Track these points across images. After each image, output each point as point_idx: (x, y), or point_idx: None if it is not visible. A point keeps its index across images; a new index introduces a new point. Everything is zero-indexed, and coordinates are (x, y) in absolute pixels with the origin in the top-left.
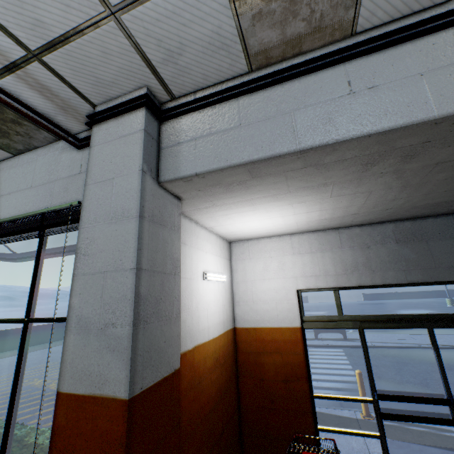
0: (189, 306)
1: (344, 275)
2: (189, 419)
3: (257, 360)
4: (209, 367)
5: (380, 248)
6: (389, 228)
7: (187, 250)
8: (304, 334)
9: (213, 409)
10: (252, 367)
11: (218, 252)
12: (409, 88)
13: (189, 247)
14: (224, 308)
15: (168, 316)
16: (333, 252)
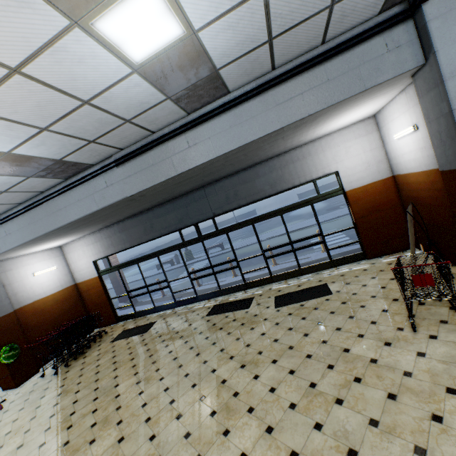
0: (24, 290)
1: (106, 251)
2: (37, 322)
3: (88, 293)
4: (50, 304)
5: (115, 236)
6: (115, 227)
7: (15, 271)
8: (102, 278)
9: (59, 316)
10: (87, 296)
11: (46, 258)
12: (17, 234)
13: (16, 269)
14: (61, 279)
15: (0, 300)
16: (100, 241)
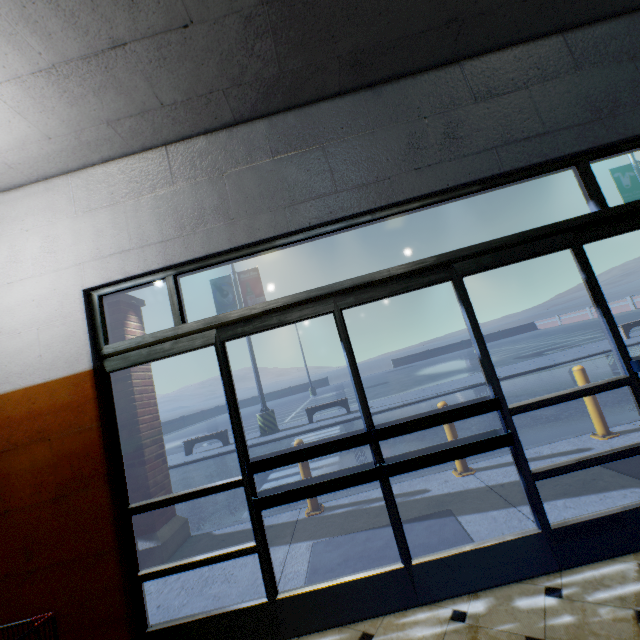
0: None
1: (179, 239)
2: None
3: None
4: None
5: (245, 173)
6: (259, 131)
7: None
8: (108, 384)
9: None
10: None
11: None
12: None
13: None
14: None
15: None
16: (156, 195)
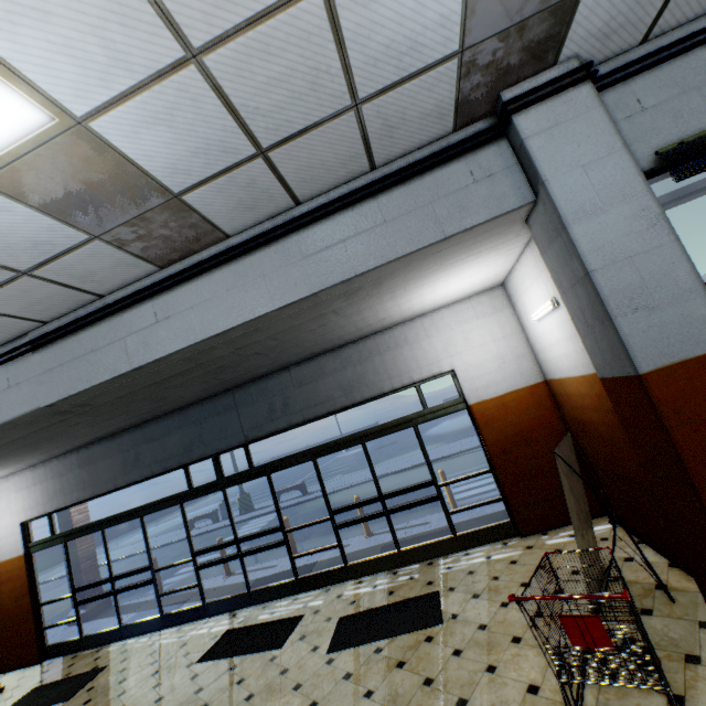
0: None
1: (49, 502)
2: None
3: None
4: None
5: (70, 474)
6: (75, 456)
7: None
8: (32, 558)
9: None
10: None
11: None
12: None
13: None
14: None
15: None
16: (42, 483)
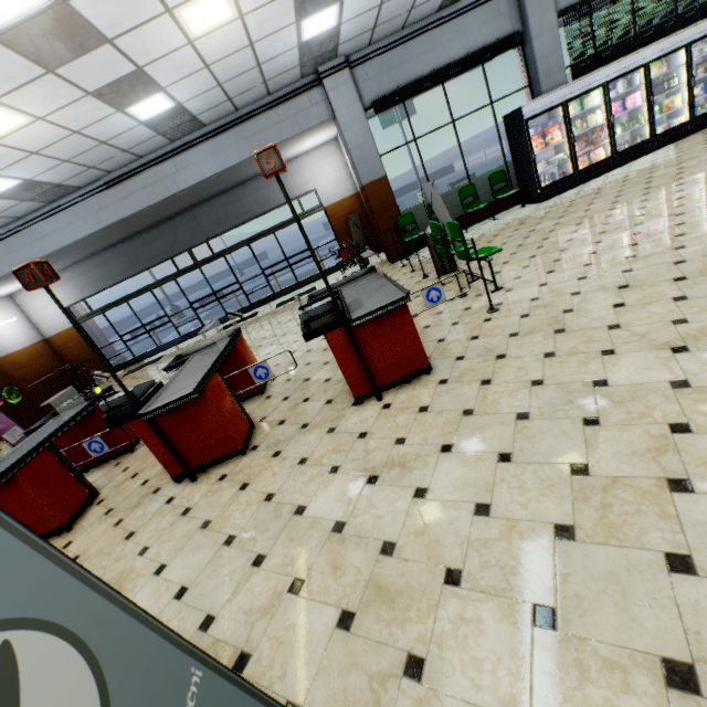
0: None
1: (82, 293)
2: (20, 376)
3: (67, 348)
4: (27, 359)
5: (91, 274)
6: (89, 262)
7: None
8: (82, 326)
9: (41, 372)
10: (67, 352)
11: (0, 309)
12: None
13: None
14: (27, 333)
15: None
16: (71, 282)
